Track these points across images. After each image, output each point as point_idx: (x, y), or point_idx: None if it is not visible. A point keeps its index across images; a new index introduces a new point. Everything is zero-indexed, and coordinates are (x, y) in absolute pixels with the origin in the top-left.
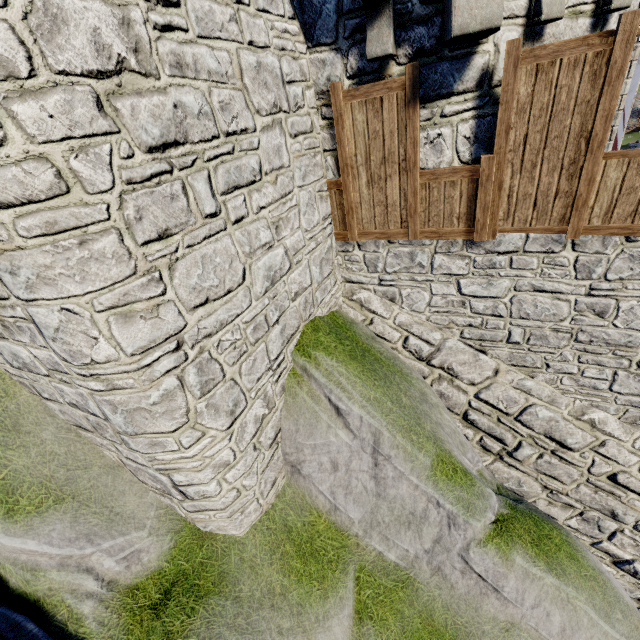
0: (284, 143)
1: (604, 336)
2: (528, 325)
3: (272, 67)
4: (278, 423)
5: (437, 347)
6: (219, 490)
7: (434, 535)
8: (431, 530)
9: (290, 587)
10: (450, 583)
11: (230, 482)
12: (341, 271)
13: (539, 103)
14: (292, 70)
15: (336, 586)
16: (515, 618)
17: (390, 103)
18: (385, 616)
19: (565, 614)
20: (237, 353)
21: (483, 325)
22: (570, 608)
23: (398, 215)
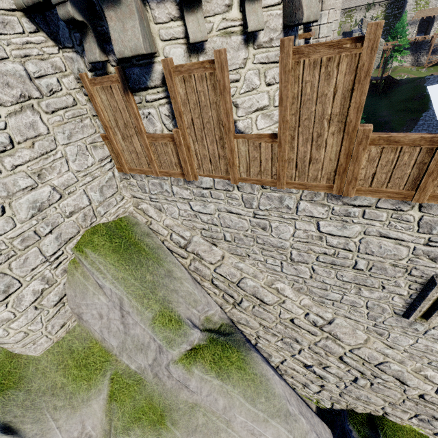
0: (39, 119)
1: (270, 241)
2: (232, 231)
3: (14, 71)
4: (62, 291)
5: (189, 241)
6: (7, 333)
7: (153, 356)
8: (152, 354)
9: (68, 383)
10: (163, 382)
11: (16, 329)
12: (129, 190)
13: (192, 100)
14: (41, 68)
15: (97, 383)
16: (198, 401)
17: (116, 90)
18: (124, 399)
19: (226, 399)
20: (4, 257)
21: (210, 229)
22: (229, 396)
23: (145, 160)
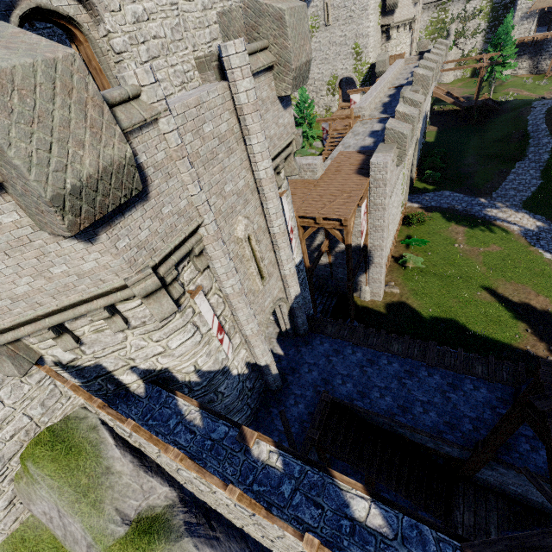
0: None
1: None
2: None
3: None
4: (12, 496)
5: (131, 433)
6: None
7: (86, 550)
8: (85, 548)
9: None
10: None
11: None
12: None
13: None
14: None
15: None
16: None
17: None
18: None
19: None
20: None
21: None
22: None
23: None
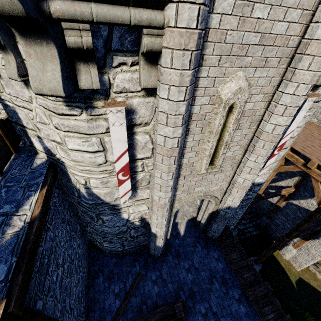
0: None
1: None
2: None
3: None
4: None
5: None
6: None
7: None
8: None
9: None
10: None
11: None
12: None
13: None
14: None
15: None
16: None
17: None
18: None
19: None
20: None
21: None
22: None
23: None
